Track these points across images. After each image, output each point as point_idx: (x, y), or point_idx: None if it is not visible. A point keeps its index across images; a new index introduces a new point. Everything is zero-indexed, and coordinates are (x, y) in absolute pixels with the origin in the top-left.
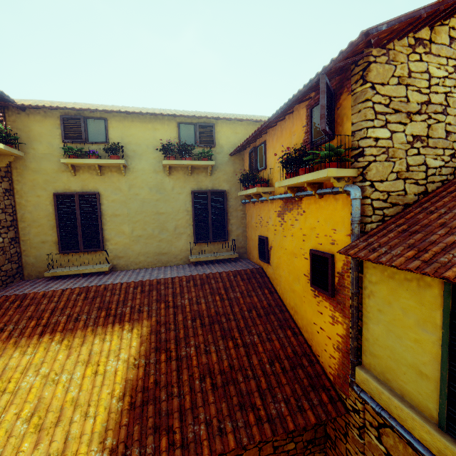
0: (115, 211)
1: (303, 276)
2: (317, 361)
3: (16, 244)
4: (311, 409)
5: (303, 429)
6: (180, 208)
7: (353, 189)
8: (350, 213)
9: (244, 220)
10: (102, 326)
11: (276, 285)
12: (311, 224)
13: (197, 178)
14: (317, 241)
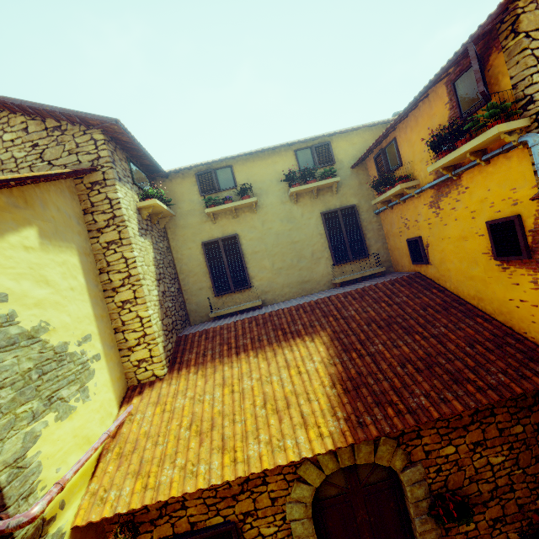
0: (254, 249)
1: (482, 256)
2: (525, 338)
3: (180, 294)
4: (535, 376)
5: (529, 410)
6: (313, 233)
7: (531, 137)
8: (531, 164)
9: (382, 231)
10: (284, 341)
11: (443, 283)
12: (479, 197)
13: (323, 199)
14: (492, 211)
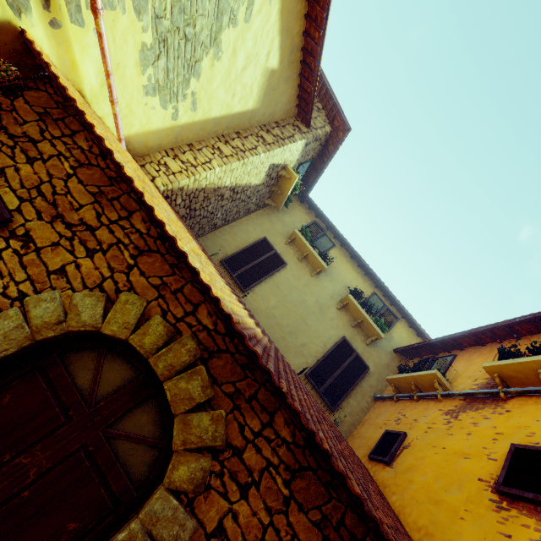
0: (280, 284)
1: (476, 481)
2: None
3: (210, 230)
4: None
5: None
6: (322, 337)
7: None
8: None
9: (363, 415)
10: (238, 299)
11: (390, 493)
12: (519, 423)
13: (355, 334)
14: (528, 440)
